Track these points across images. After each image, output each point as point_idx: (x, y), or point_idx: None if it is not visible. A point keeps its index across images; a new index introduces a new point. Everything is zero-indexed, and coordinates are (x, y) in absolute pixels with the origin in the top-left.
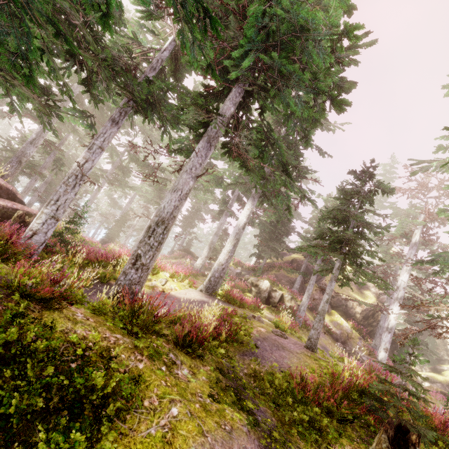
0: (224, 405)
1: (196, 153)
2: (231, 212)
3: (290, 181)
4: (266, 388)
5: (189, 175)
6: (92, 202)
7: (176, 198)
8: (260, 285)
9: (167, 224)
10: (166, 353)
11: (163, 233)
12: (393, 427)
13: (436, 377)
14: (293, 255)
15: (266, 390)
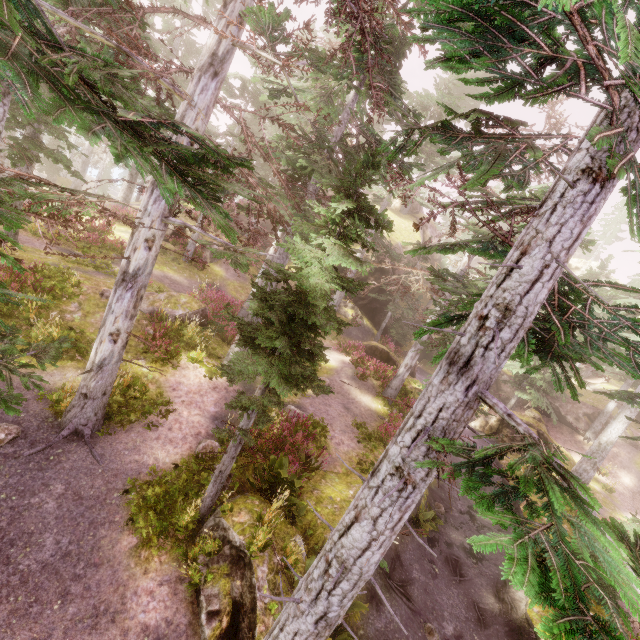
0: None
1: None
2: None
3: None
4: None
5: None
6: None
7: None
8: None
9: None
10: None
11: None
12: None
13: None
14: None
15: None
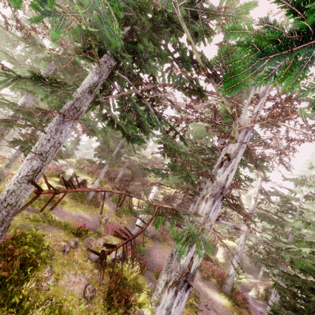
0: None
1: None
2: None
3: None
4: None
5: None
6: None
7: None
8: (66, 172)
9: None
10: None
11: None
12: None
13: (228, 243)
14: None
15: None
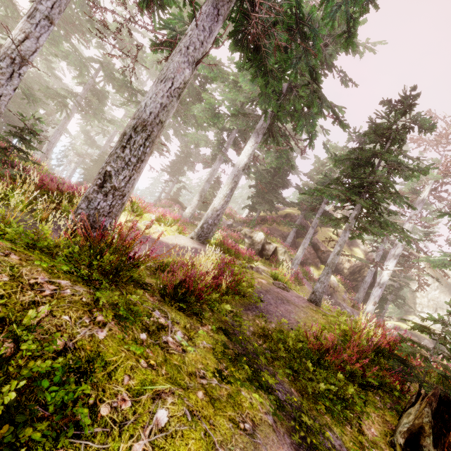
0: (237, 384)
1: (195, 18)
2: (226, 157)
3: (319, 96)
4: (279, 350)
5: (183, 58)
6: (61, 133)
7: (164, 91)
8: (254, 237)
9: (150, 132)
10: (148, 311)
11: (145, 144)
12: (438, 399)
13: (402, 325)
14: (287, 209)
15: (281, 354)
